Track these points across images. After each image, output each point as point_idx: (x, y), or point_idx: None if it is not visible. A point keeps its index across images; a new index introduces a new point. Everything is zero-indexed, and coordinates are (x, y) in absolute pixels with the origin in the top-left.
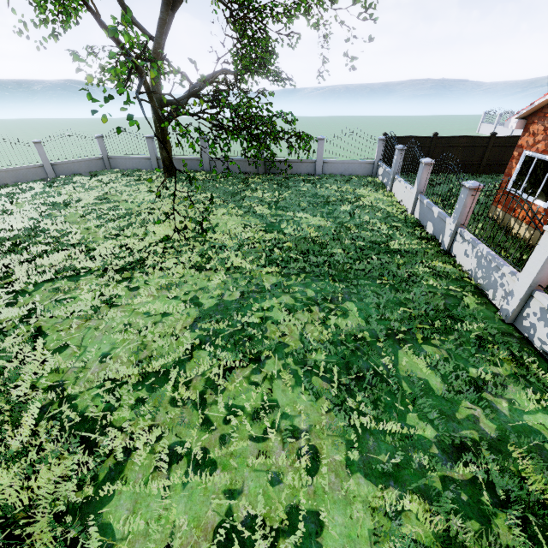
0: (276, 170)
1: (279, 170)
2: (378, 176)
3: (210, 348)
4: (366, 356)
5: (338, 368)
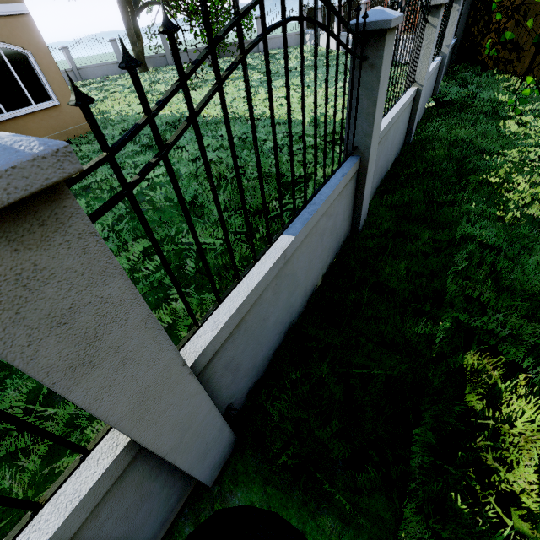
0: (229, 54)
1: (231, 54)
2: (306, 44)
3: (261, 91)
4: (333, 78)
5: (323, 81)
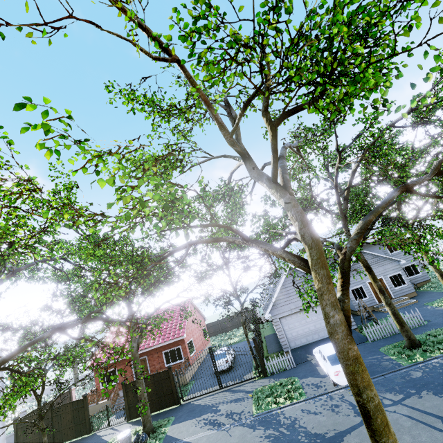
0: None
1: None
2: None
3: None
4: None
5: None
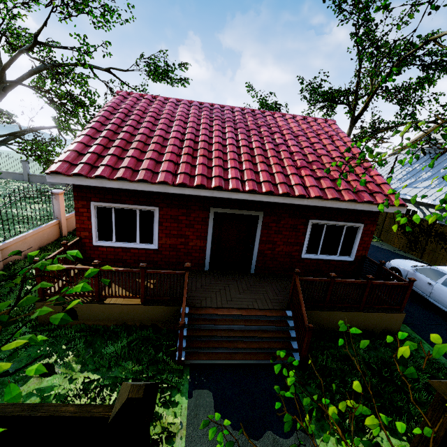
0: None
1: None
2: None
3: None
4: None
5: None
